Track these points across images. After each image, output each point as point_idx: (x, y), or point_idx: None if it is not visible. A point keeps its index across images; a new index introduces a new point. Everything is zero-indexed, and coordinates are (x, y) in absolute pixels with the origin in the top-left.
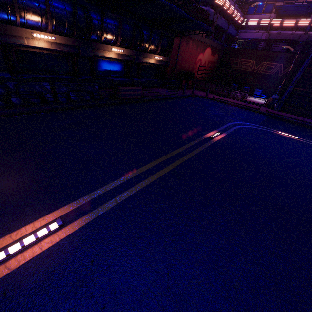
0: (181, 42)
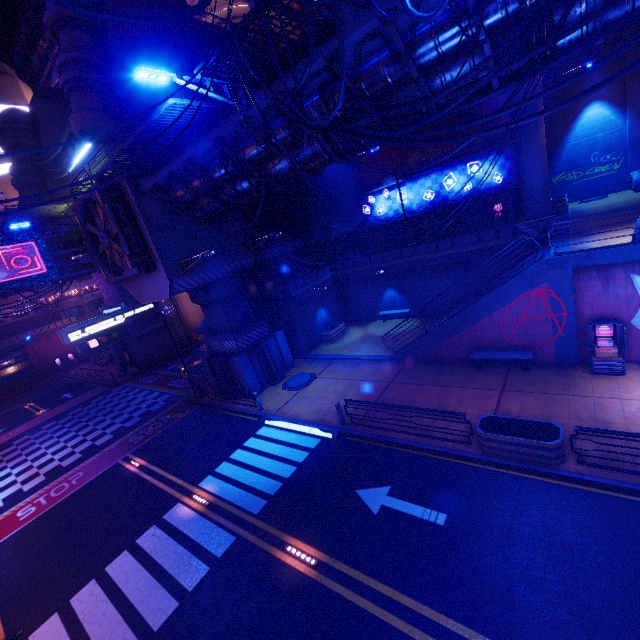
0: (38, 344)
